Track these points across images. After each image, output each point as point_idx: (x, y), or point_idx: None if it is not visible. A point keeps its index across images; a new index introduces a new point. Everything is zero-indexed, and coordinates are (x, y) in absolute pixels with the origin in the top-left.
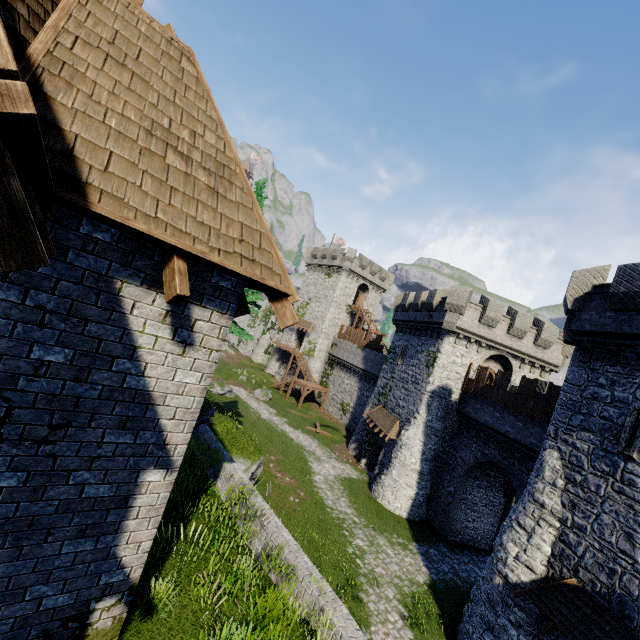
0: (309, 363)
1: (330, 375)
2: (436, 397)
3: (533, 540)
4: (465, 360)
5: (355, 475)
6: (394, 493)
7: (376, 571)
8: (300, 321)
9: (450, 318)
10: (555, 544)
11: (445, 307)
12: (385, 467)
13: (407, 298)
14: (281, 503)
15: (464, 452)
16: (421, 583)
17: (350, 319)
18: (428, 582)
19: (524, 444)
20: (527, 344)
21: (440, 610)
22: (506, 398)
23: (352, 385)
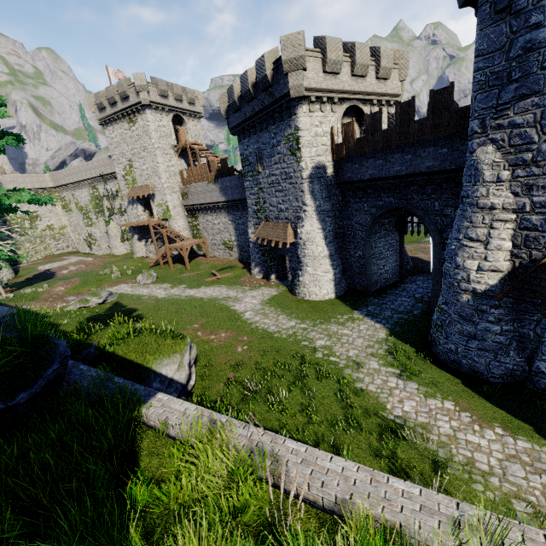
0: (172, 225)
1: (198, 225)
2: (315, 180)
3: (492, 245)
4: (325, 127)
5: (274, 292)
6: (317, 285)
7: (351, 356)
8: (135, 189)
9: (295, 80)
10: (515, 236)
11: (284, 69)
12: (297, 270)
13: (233, 92)
14: (233, 361)
15: (358, 217)
16: (385, 338)
17: (184, 161)
18: (388, 333)
19: (420, 173)
20: (371, 81)
21: (413, 347)
22: (385, 139)
23: (224, 222)
